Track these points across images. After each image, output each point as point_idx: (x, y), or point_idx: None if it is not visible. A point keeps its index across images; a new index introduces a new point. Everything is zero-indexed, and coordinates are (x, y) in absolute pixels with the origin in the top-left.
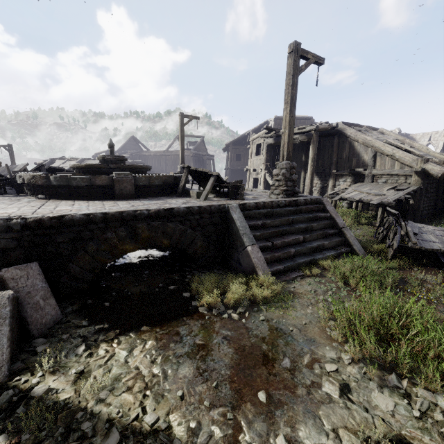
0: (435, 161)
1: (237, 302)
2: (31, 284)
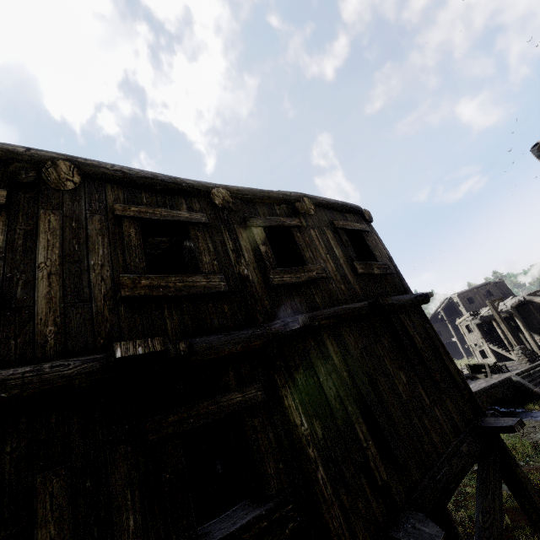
0: None
1: None
2: None
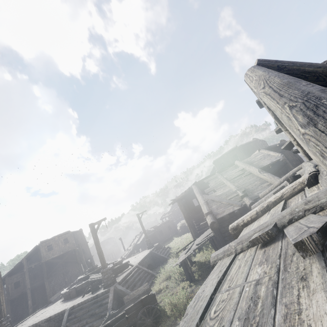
0: (228, 203)
1: None
2: None
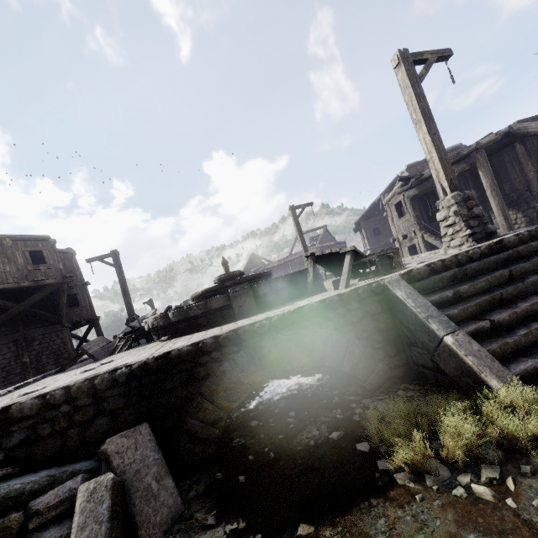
0: None
1: (472, 453)
2: (140, 457)
